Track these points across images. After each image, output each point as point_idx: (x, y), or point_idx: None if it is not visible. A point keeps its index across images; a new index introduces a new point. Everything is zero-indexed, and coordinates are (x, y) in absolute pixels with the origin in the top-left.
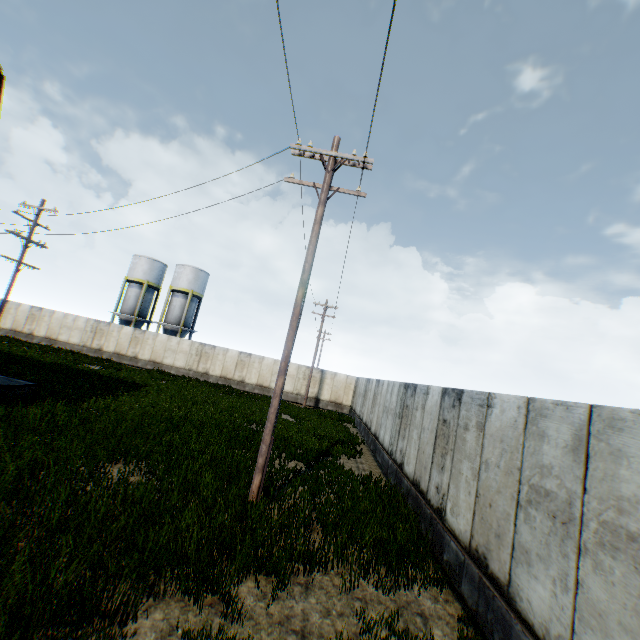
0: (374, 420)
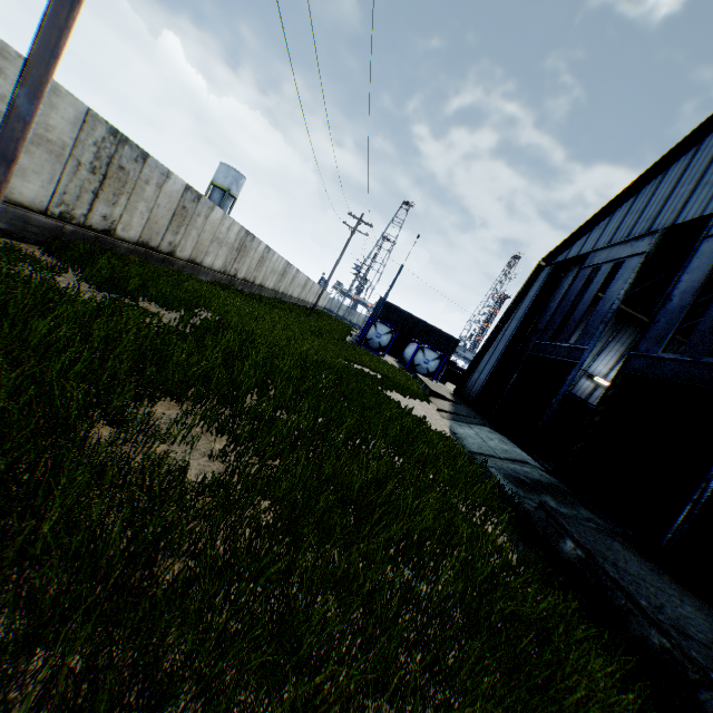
0: None
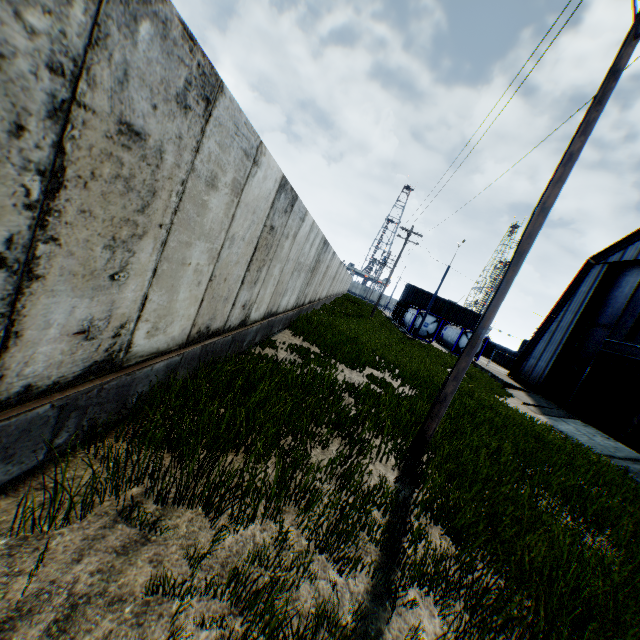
0: None
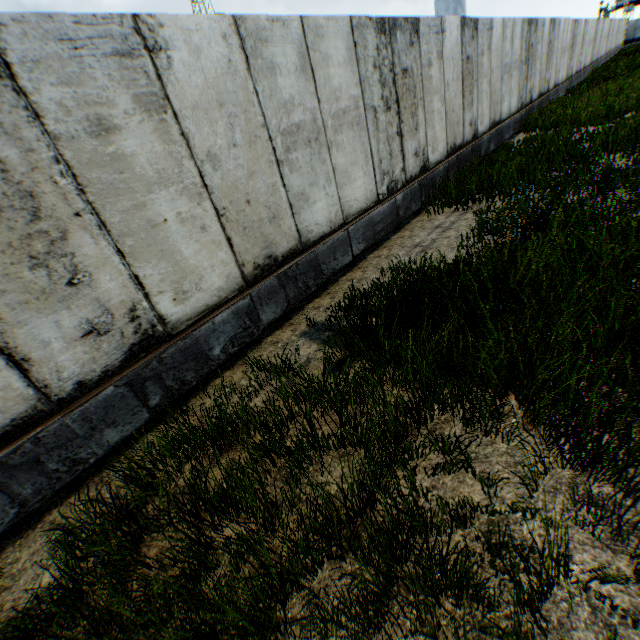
0: (191, 258)
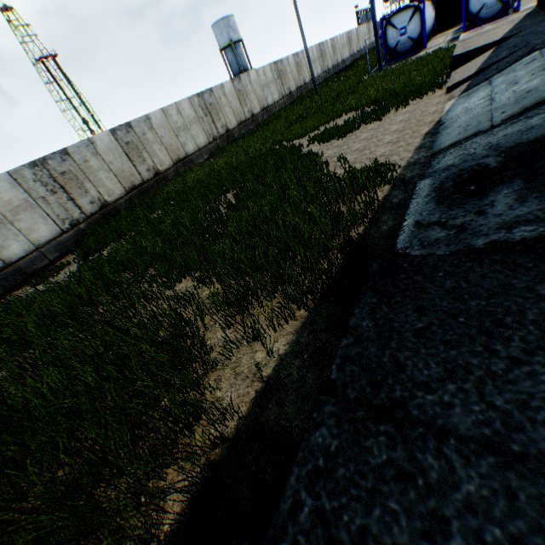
0: None
